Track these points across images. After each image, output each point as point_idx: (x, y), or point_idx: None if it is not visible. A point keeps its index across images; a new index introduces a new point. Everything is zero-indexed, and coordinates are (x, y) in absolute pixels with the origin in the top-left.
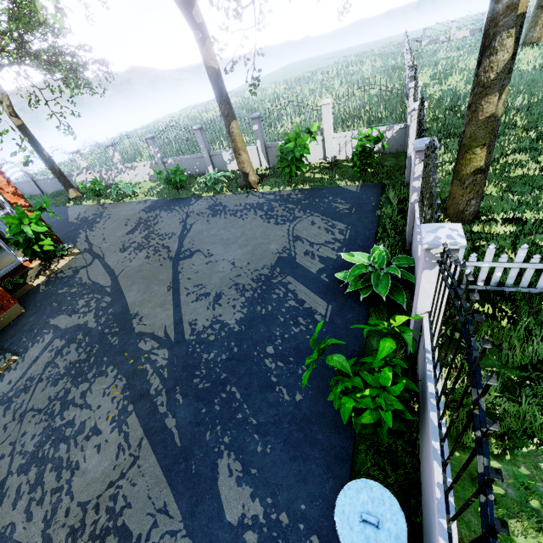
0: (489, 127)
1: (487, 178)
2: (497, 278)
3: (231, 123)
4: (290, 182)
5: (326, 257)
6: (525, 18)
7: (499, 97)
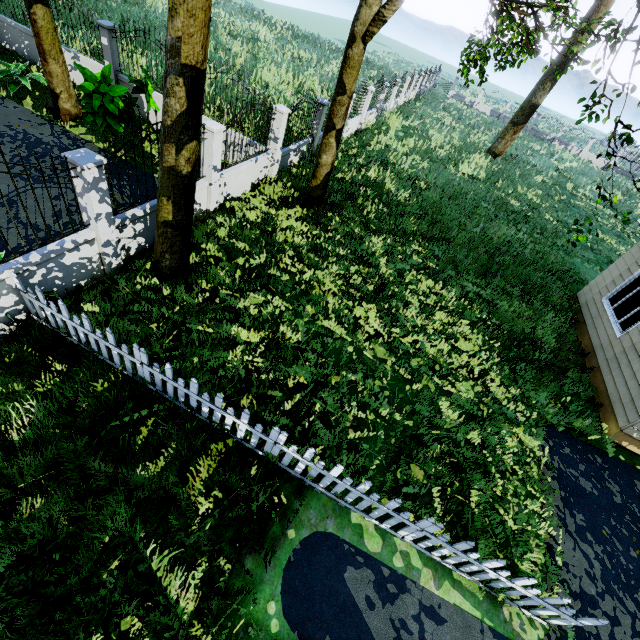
0: (171, 180)
1: (257, 245)
2: (84, 339)
3: (33, 5)
4: (110, 139)
5: (3, 241)
6: (535, 130)
7: (178, 151)
